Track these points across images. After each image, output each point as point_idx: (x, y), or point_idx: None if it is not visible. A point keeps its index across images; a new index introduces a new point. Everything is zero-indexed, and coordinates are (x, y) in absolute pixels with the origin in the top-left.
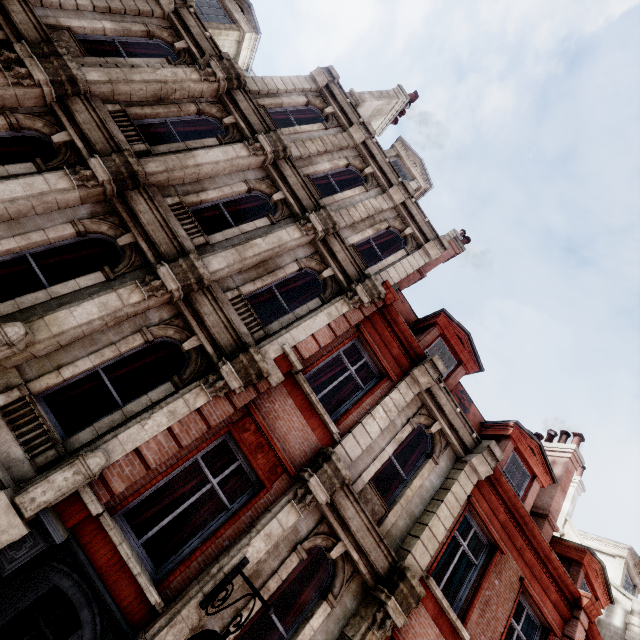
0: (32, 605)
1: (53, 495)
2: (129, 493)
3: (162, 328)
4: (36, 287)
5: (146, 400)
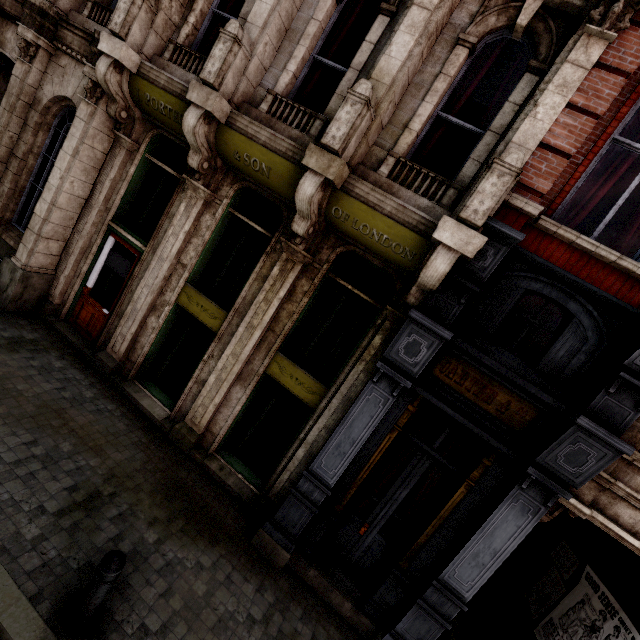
0: (513, 309)
1: (490, 202)
2: (552, 197)
3: (479, 23)
4: (339, 82)
5: (510, 107)
